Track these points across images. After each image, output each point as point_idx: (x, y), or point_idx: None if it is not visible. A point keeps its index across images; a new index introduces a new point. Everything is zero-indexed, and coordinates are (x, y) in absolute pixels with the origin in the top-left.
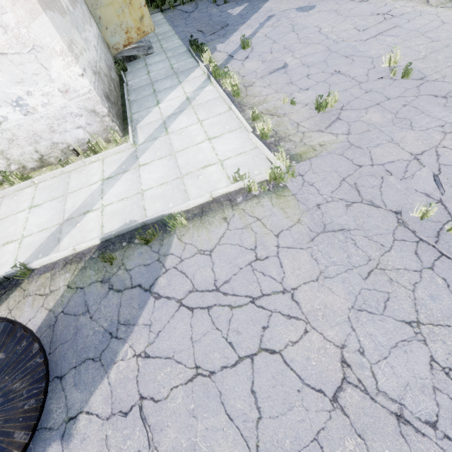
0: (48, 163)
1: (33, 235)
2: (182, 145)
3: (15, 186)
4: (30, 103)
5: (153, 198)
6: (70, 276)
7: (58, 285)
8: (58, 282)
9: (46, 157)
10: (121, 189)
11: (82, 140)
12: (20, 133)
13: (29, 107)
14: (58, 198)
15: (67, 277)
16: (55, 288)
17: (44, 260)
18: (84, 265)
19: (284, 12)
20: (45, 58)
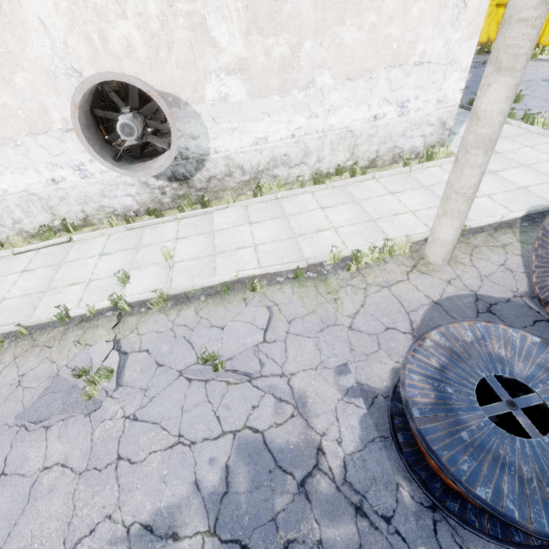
0: (374, 165)
1: (424, 210)
2: (529, 160)
3: (358, 177)
4: (409, 106)
5: (544, 192)
6: (514, 236)
7: (507, 241)
8: (505, 239)
9: (377, 159)
10: (493, 185)
11: (415, 148)
12: (381, 132)
13: (406, 110)
14: (420, 189)
15: (511, 237)
16: (506, 243)
17: (475, 223)
18: (520, 230)
19: (529, 81)
20: (450, 71)
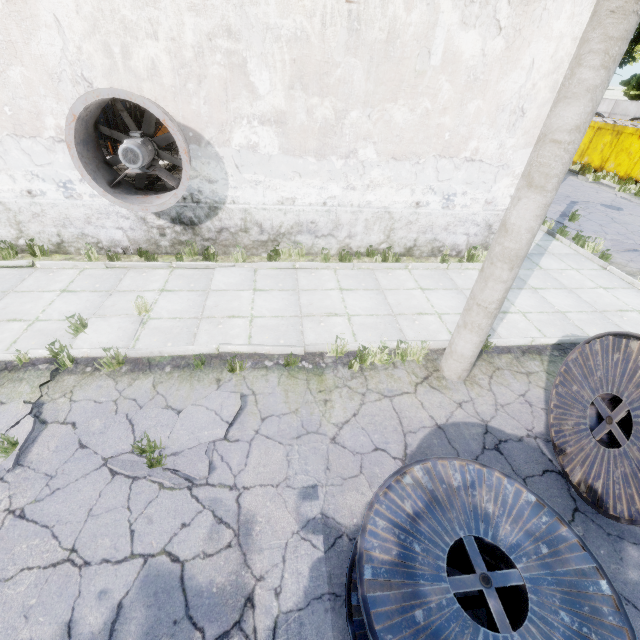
0: (410, 254)
1: (451, 315)
2: (572, 284)
3: (389, 263)
4: (456, 201)
5: (582, 321)
6: (542, 364)
7: (533, 369)
8: (531, 366)
9: (415, 248)
10: (530, 303)
11: (457, 246)
12: (422, 220)
13: (452, 203)
14: (453, 290)
15: (538, 364)
16: (531, 370)
17: (502, 341)
18: (550, 358)
19: (587, 203)
20: (502, 175)
